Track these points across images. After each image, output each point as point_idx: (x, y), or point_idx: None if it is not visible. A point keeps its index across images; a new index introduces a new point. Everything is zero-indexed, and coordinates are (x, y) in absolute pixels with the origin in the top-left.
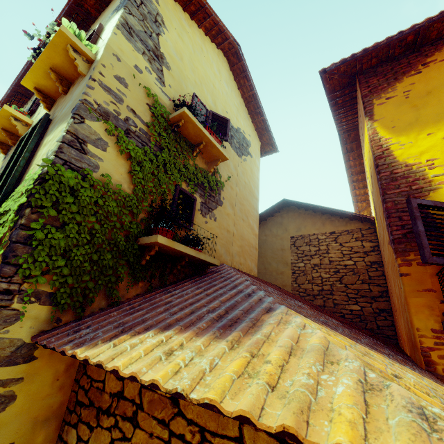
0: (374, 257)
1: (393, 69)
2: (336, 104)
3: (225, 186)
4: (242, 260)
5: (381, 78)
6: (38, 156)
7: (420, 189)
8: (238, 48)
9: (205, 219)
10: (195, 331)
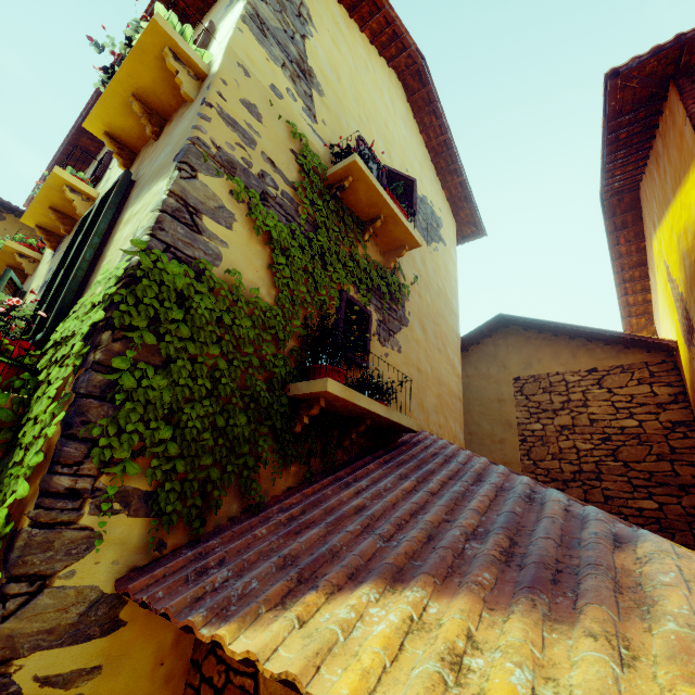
0: (679, 414)
1: None
2: (617, 140)
3: (410, 294)
4: (441, 420)
5: None
6: (116, 241)
7: None
8: (423, 64)
9: (385, 350)
10: (479, 595)
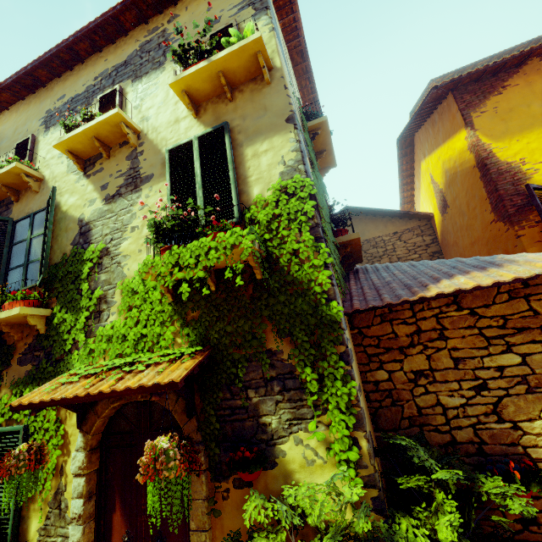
0: (435, 248)
1: (480, 89)
2: (420, 113)
3: None
4: None
5: (473, 95)
6: (254, 167)
7: (520, 179)
8: (305, 47)
9: None
10: (476, 271)
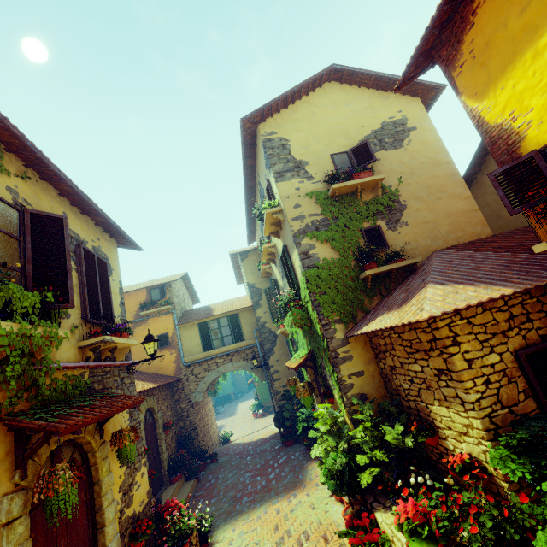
0: None
1: (452, 32)
2: None
3: (400, 191)
4: (459, 234)
5: (448, 46)
6: (296, 268)
7: (514, 143)
8: (334, 67)
9: (397, 231)
10: (391, 311)
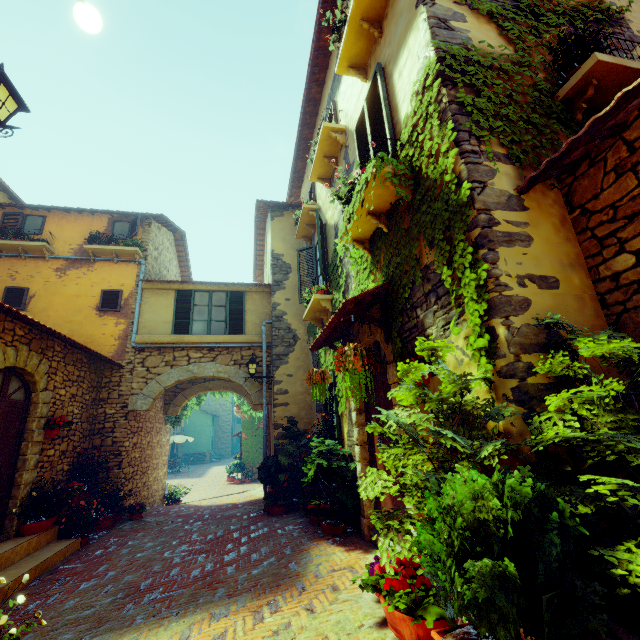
0: None
1: None
2: None
3: (630, 16)
4: None
5: None
6: (400, 88)
7: None
8: None
9: None
10: None
